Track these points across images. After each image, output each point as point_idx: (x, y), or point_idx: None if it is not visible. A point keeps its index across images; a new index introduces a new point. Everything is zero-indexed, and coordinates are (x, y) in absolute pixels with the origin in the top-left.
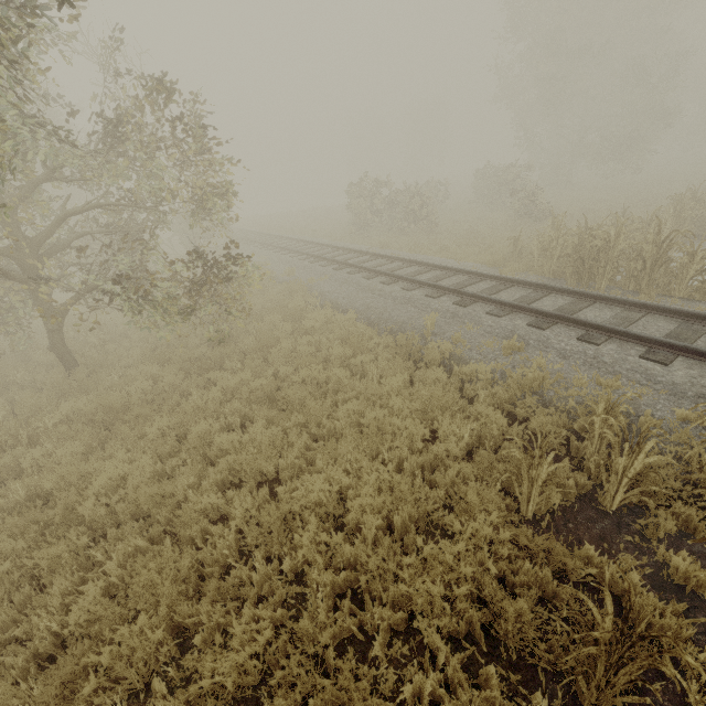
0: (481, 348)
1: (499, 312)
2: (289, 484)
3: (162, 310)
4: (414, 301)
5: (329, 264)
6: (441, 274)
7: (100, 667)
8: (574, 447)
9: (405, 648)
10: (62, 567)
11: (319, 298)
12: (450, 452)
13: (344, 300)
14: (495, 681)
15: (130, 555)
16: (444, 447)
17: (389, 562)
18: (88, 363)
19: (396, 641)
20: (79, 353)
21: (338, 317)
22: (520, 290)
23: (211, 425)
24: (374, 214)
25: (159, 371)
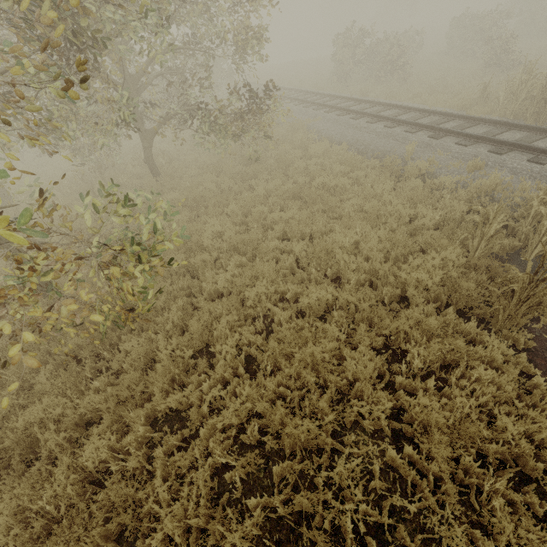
0: (449, 167)
1: (465, 143)
2: (321, 239)
3: (225, 132)
4: (395, 136)
5: (320, 108)
6: (417, 115)
7: (251, 296)
8: (510, 227)
9: (398, 307)
10: (205, 267)
11: (316, 134)
12: (425, 226)
13: (337, 135)
14: (452, 312)
15: (237, 266)
16: (422, 222)
17: (394, 266)
18: (166, 173)
19: (394, 303)
20: (159, 167)
21: (334, 147)
22: (484, 127)
23: (262, 209)
24: (354, 65)
25: (216, 179)
